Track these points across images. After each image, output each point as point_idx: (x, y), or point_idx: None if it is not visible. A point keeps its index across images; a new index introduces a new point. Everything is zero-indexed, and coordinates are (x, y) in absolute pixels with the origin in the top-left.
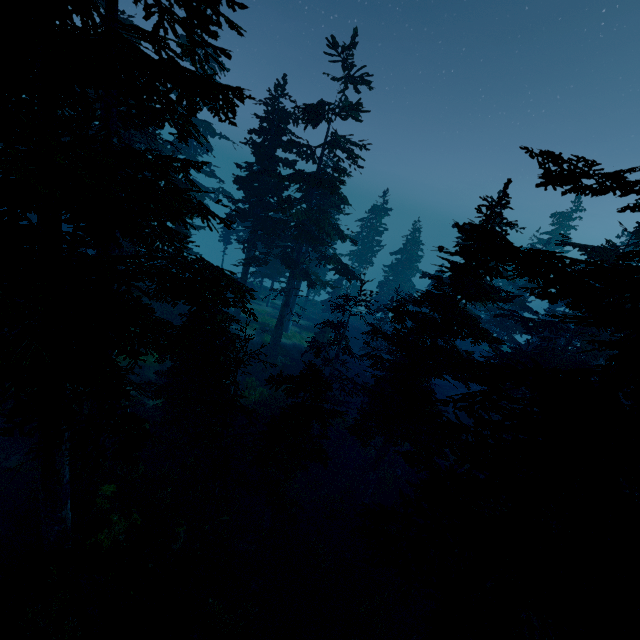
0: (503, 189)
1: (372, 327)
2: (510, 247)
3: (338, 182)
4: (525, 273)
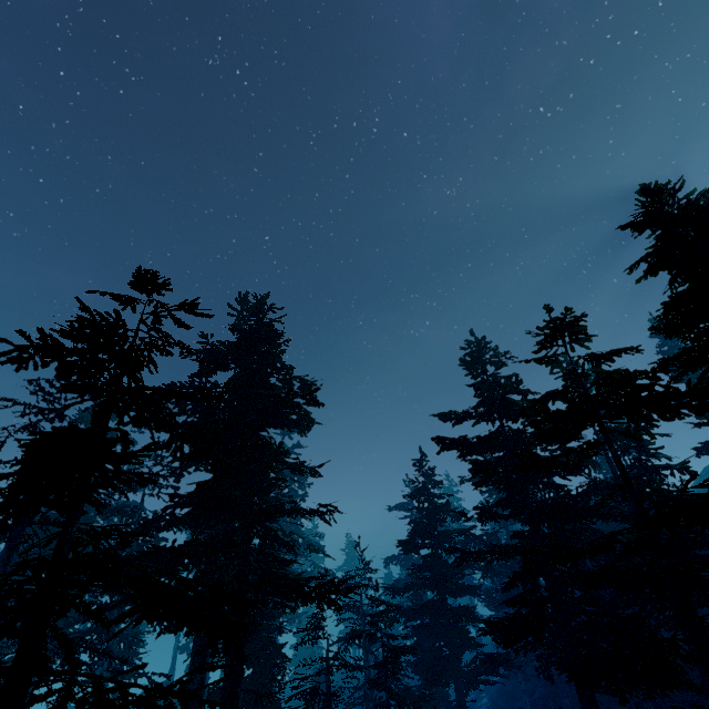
0: (419, 452)
1: (387, 588)
2: (452, 438)
3: (304, 494)
4: (462, 445)
